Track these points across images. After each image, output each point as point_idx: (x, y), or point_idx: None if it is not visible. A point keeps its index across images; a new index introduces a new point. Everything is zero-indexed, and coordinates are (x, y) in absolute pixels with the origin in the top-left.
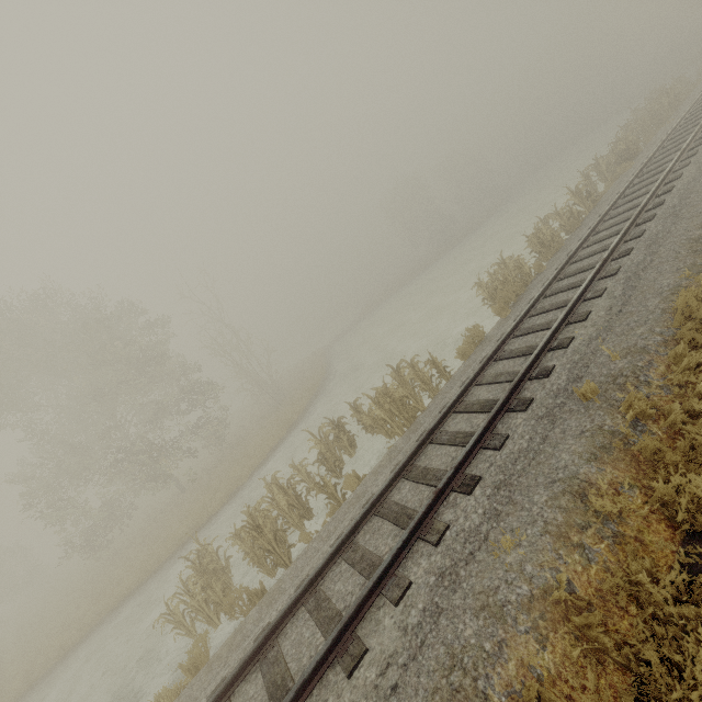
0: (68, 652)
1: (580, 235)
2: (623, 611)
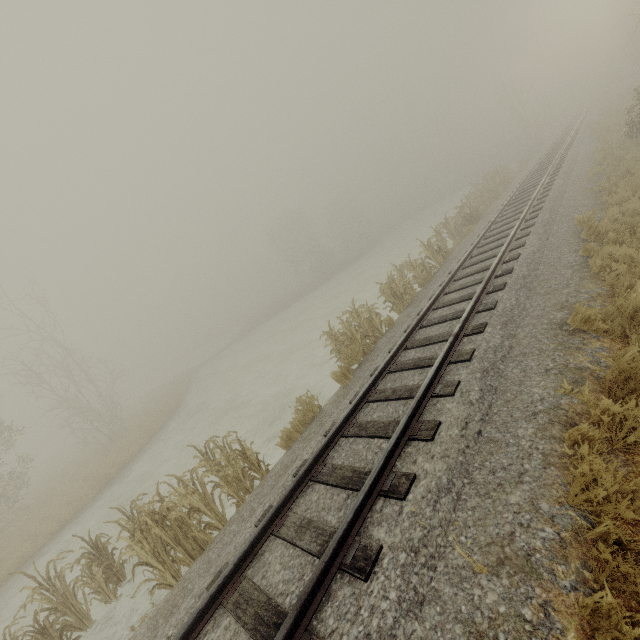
0: None
1: (431, 291)
2: None
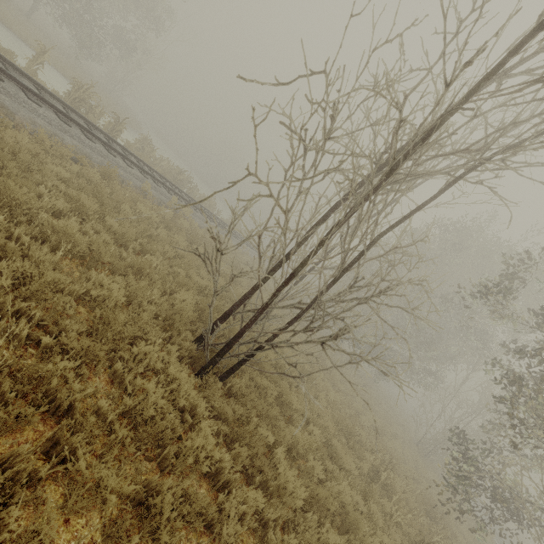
0: None
1: None
2: None
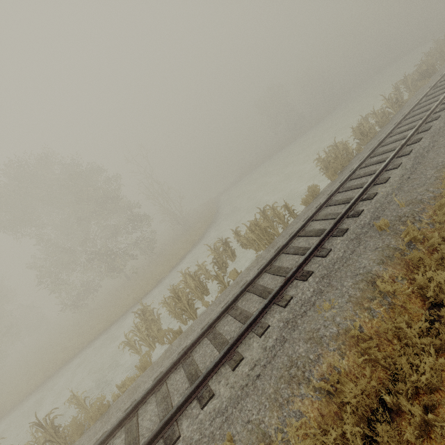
0: (67, 361)
1: (388, 128)
2: (389, 342)
